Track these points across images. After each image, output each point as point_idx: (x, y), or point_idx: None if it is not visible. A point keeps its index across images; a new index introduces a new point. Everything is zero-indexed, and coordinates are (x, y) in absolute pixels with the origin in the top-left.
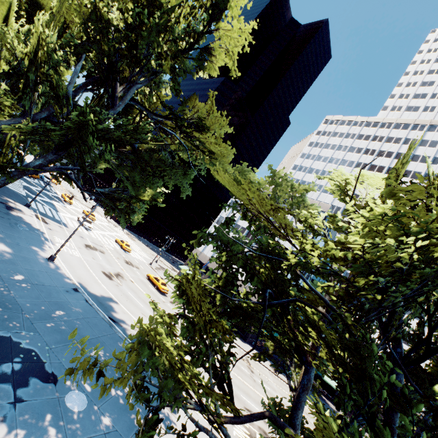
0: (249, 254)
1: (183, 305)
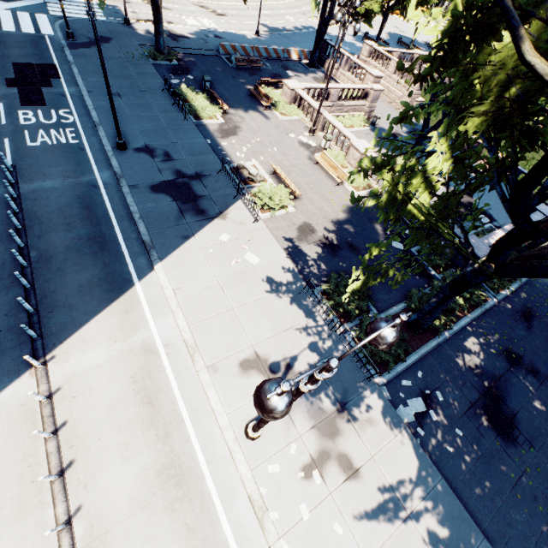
0: None
1: None
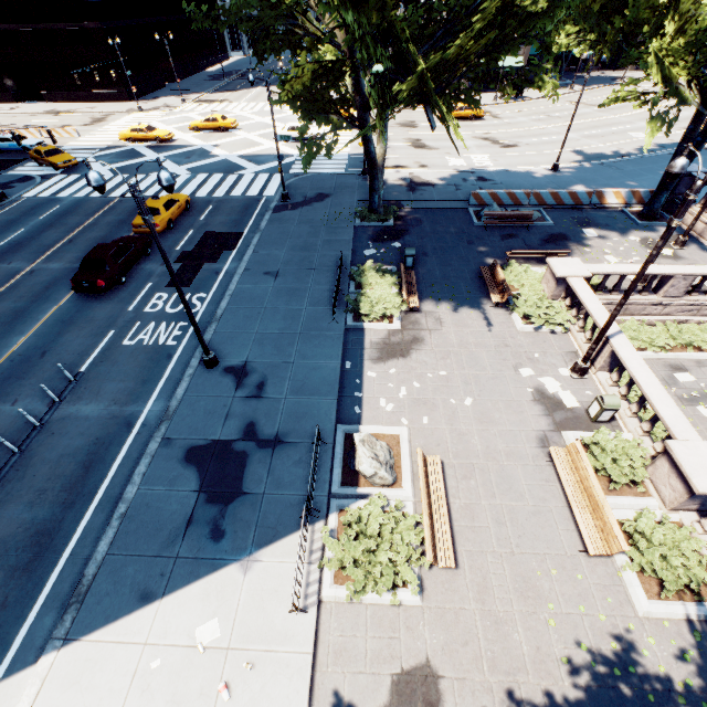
0: None
1: None
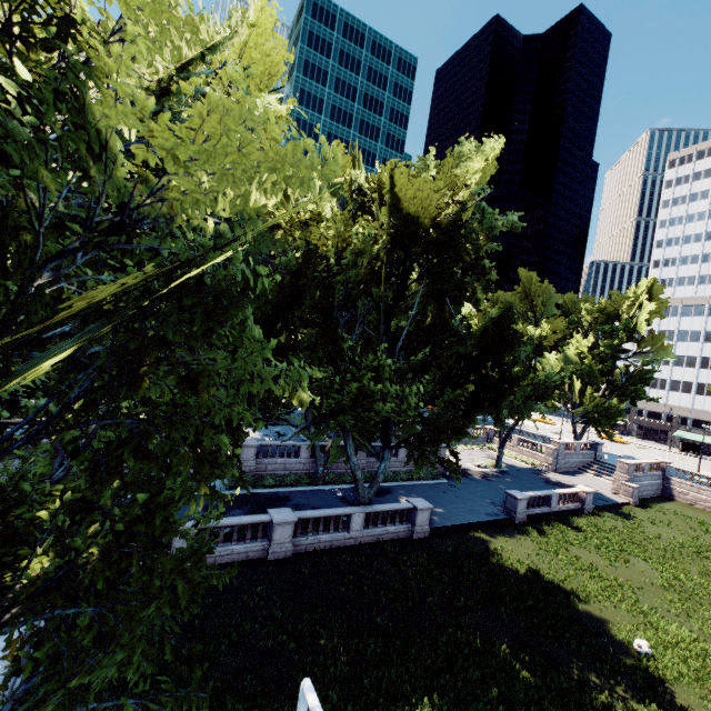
0: None
1: None
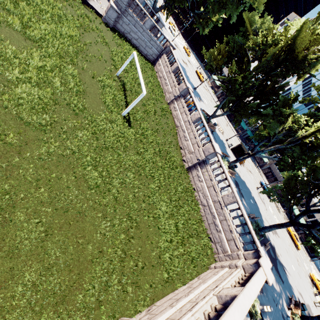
0: (241, 47)
1: (219, 53)
